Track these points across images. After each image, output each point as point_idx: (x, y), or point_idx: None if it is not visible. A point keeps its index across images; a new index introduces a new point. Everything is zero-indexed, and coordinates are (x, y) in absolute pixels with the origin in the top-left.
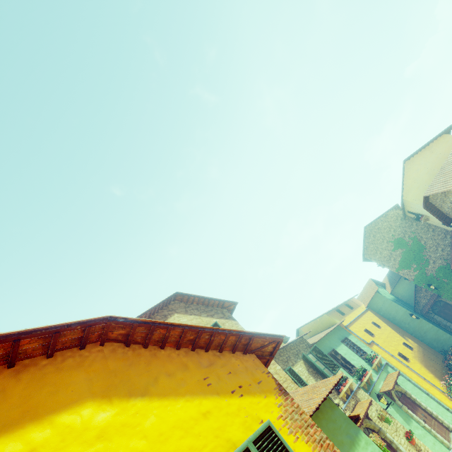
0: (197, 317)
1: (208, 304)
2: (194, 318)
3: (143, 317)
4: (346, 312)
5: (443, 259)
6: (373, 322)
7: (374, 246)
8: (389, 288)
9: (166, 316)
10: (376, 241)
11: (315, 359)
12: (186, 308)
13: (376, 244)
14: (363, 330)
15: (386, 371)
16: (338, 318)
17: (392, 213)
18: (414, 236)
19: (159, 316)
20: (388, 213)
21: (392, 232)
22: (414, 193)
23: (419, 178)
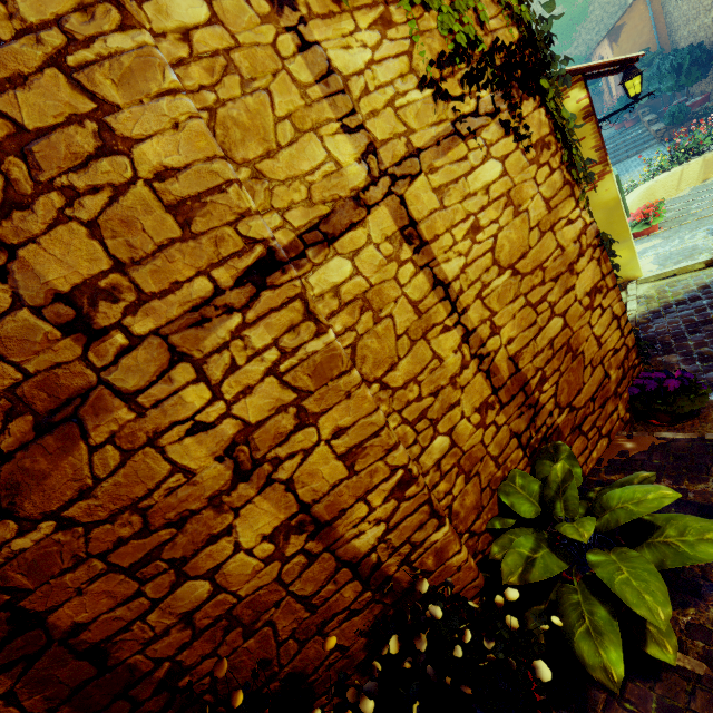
0: None
1: None
2: None
3: None
4: None
5: (587, 47)
6: None
7: None
8: None
9: None
10: None
11: None
12: None
13: None
14: None
15: None
16: None
17: None
18: None
19: None
20: None
21: None
22: None
23: None
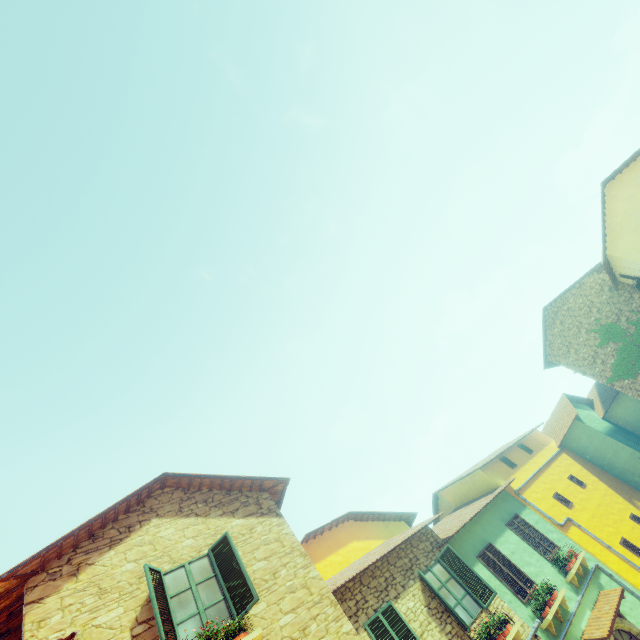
0: (199, 520)
1: (231, 488)
2: (192, 523)
3: (69, 541)
4: (519, 461)
5: None
6: (572, 476)
7: (564, 340)
8: (600, 409)
9: (131, 527)
10: (566, 331)
11: (447, 574)
12: (183, 503)
13: (567, 337)
14: (551, 495)
15: (597, 585)
16: (503, 474)
17: (592, 280)
18: (638, 319)
19: (115, 529)
20: (584, 281)
21: (594, 314)
22: (627, 242)
23: (637, 211)
